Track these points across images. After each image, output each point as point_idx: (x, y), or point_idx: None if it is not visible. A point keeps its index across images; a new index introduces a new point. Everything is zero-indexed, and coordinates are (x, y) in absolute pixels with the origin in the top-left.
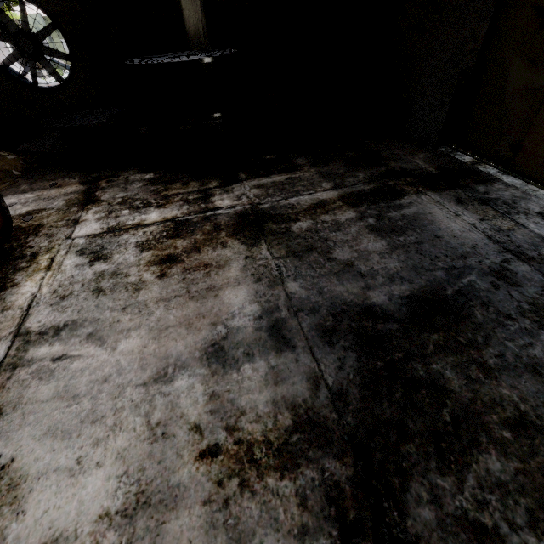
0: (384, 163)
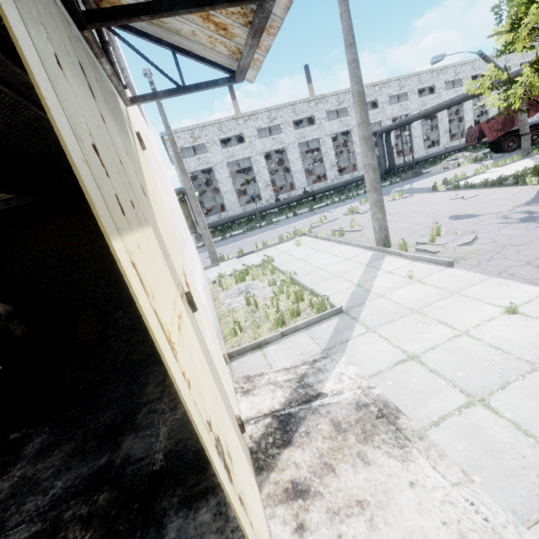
0: (118, 441)
